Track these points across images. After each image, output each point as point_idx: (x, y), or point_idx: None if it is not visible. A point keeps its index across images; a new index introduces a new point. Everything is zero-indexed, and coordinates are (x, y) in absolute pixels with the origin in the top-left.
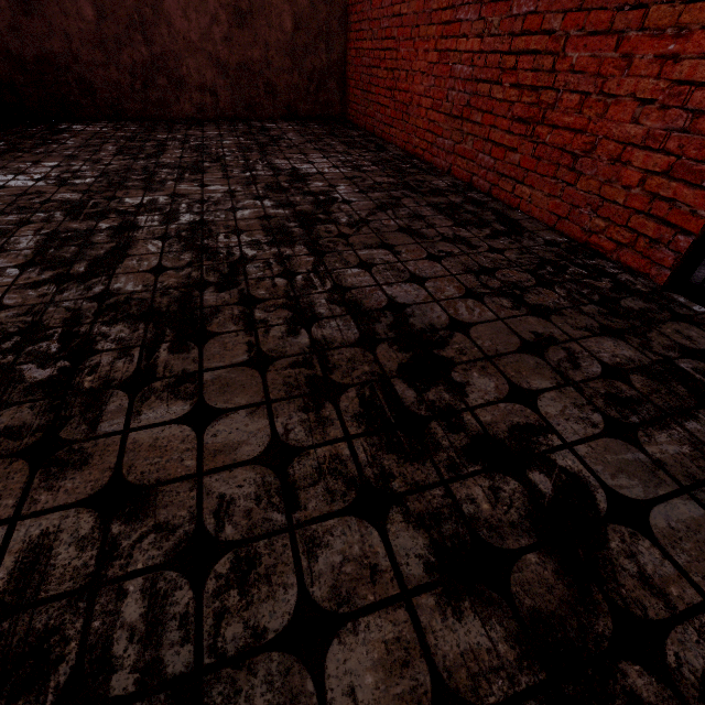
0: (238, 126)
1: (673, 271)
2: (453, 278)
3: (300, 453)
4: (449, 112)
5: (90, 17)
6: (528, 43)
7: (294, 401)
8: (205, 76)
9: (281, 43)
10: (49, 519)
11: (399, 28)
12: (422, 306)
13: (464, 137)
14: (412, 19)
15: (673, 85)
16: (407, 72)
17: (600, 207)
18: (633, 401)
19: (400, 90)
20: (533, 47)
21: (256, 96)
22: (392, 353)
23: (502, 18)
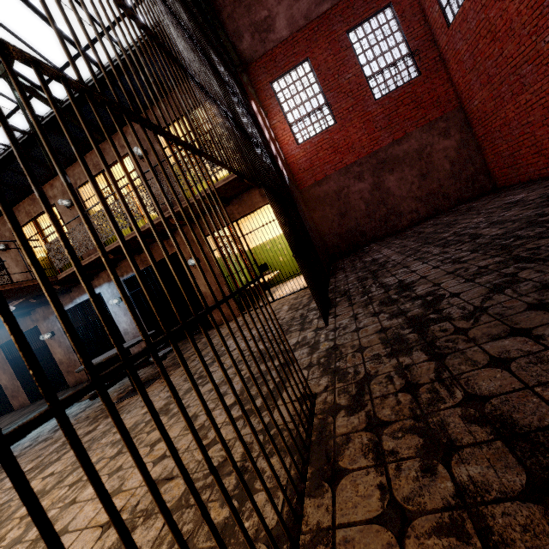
0: (437, 217)
1: None
2: None
3: None
4: None
5: (363, 208)
6: None
7: None
8: (411, 206)
9: (446, 175)
10: None
11: (530, 127)
12: None
13: None
14: (540, 119)
15: None
16: (548, 139)
17: None
18: None
19: (546, 149)
20: None
21: (438, 203)
22: None
23: None
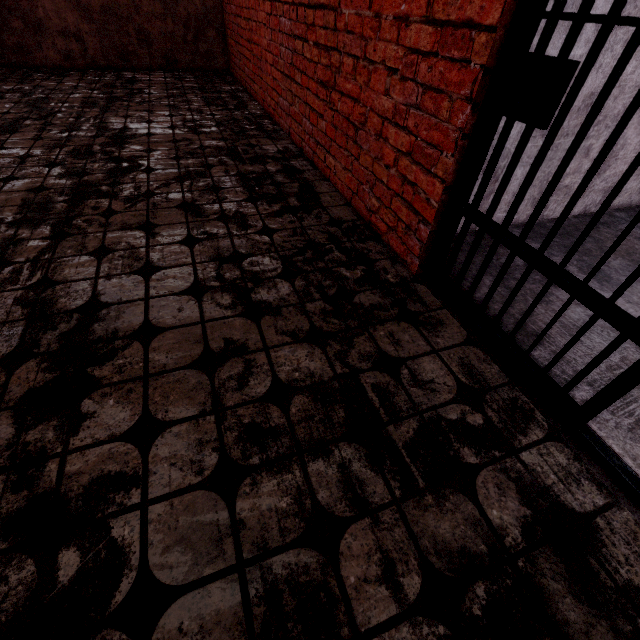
0: (105, 76)
1: (422, 260)
2: (191, 267)
3: None
4: (283, 71)
5: None
6: None
7: None
8: (66, 20)
9: None
10: None
11: None
12: (124, 306)
13: (293, 98)
14: None
15: (408, 53)
16: (256, 23)
17: (374, 186)
18: (273, 433)
19: (254, 43)
20: (322, 1)
21: (128, 44)
22: (34, 373)
23: None
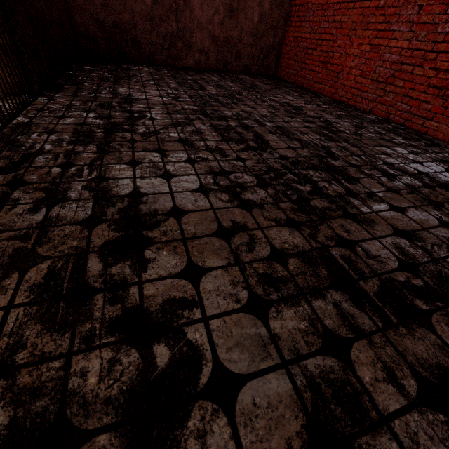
0: (223, 75)
1: None
2: (432, 163)
3: None
4: (375, 79)
5: (148, 2)
6: (447, 47)
7: (428, 206)
8: (204, 44)
9: (250, 29)
10: (388, 239)
11: (338, 29)
12: (434, 174)
13: (386, 93)
14: (351, 25)
15: None
16: (340, 54)
17: None
18: None
19: (332, 64)
20: None
21: (229, 58)
22: (445, 191)
23: (429, 32)
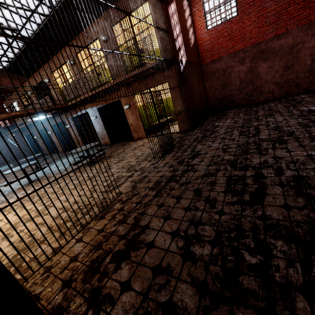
0: (281, 100)
1: None
2: None
3: (314, 155)
4: None
5: (238, 84)
6: None
7: (313, 150)
8: (270, 88)
9: (304, 69)
10: (265, 158)
11: None
12: None
13: None
14: None
15: None
16: None
17: None
18: None
19: None
20: None
21: (290, 89)
22: None
23: None
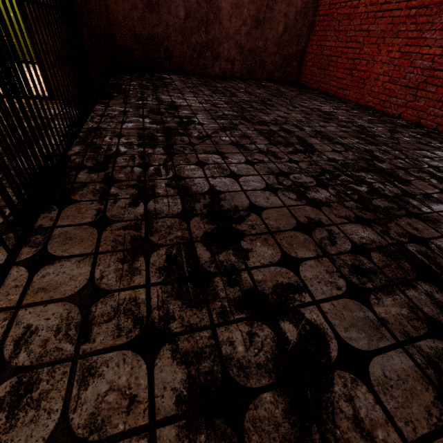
0: (248, 82)
1: None
2: None
3: None
4: (405, 85)
5: (181, 16)
6: None
7: None
8: (231, 53)
9: (274, 38)
10: None
11: (365, 37)
12: None
13: (417, 98)
14: (379, 33)
15: None
16: (367, 61)
17: None
18: None
19: (359, 71)
20: None
21: (254, 66)
22: None
23: None
